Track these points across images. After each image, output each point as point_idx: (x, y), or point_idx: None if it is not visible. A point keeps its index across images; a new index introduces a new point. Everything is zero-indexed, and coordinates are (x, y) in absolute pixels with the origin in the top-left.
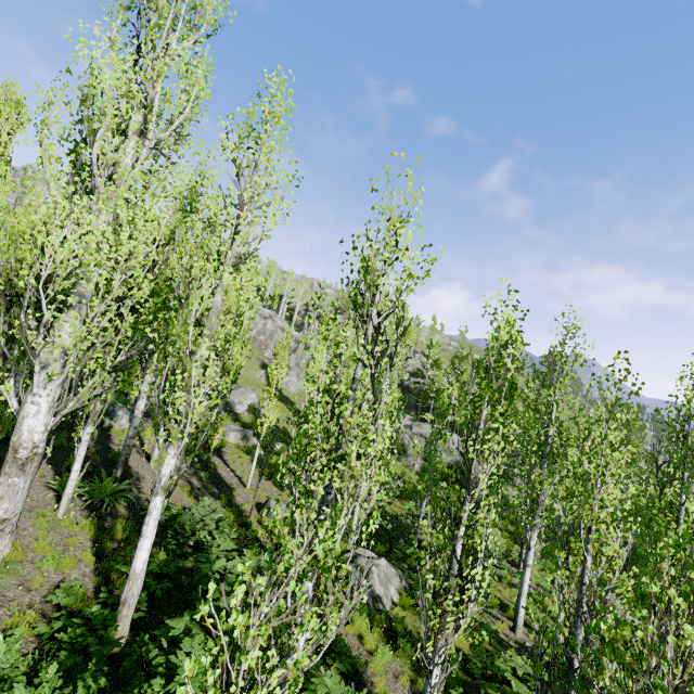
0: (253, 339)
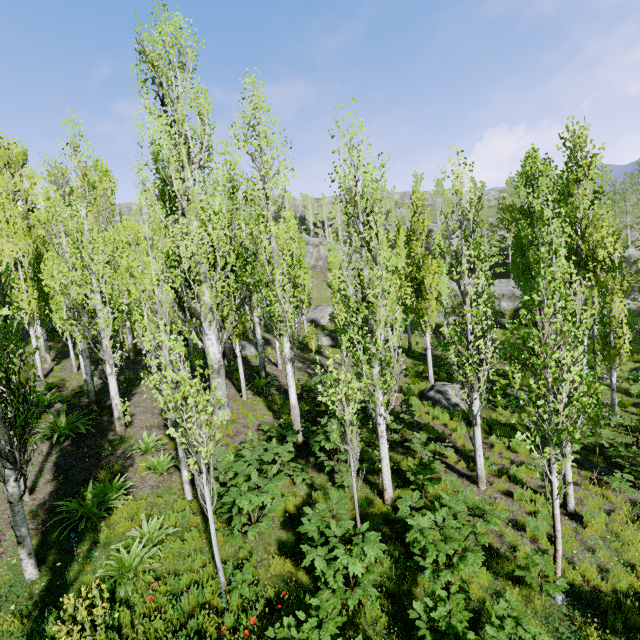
0: (314, 267)
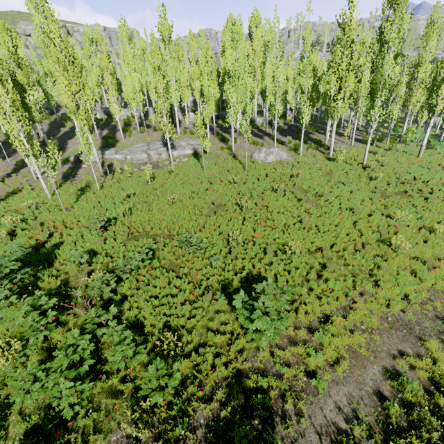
0: None
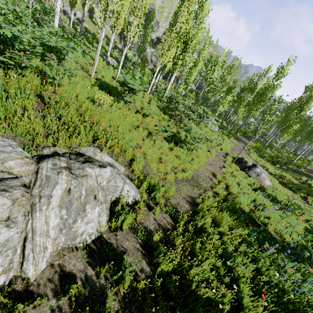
0: None
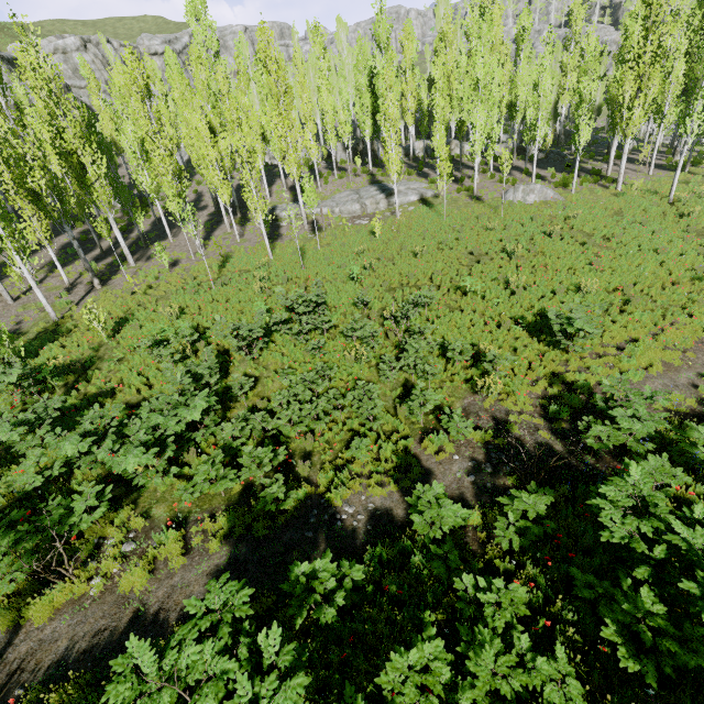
0: None
